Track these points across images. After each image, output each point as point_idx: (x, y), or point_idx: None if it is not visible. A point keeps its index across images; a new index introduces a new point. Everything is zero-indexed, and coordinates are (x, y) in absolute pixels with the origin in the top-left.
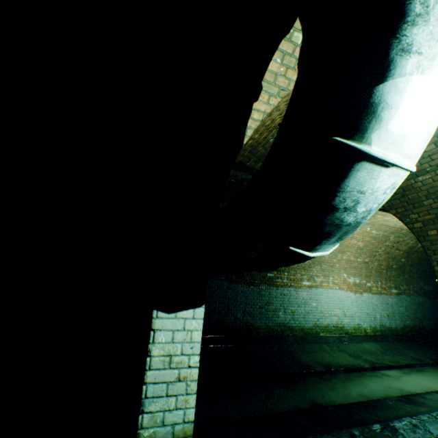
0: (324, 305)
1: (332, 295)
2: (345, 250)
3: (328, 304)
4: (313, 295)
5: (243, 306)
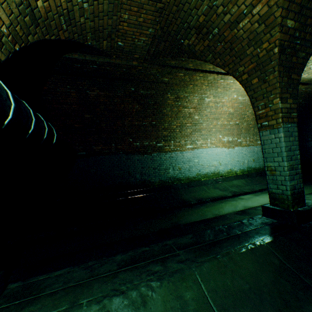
0: (204, 160)
1: (211, 152)
2: (219, 117)
3: (207, 159)
4: (195, 155)
5: (141, 170)
